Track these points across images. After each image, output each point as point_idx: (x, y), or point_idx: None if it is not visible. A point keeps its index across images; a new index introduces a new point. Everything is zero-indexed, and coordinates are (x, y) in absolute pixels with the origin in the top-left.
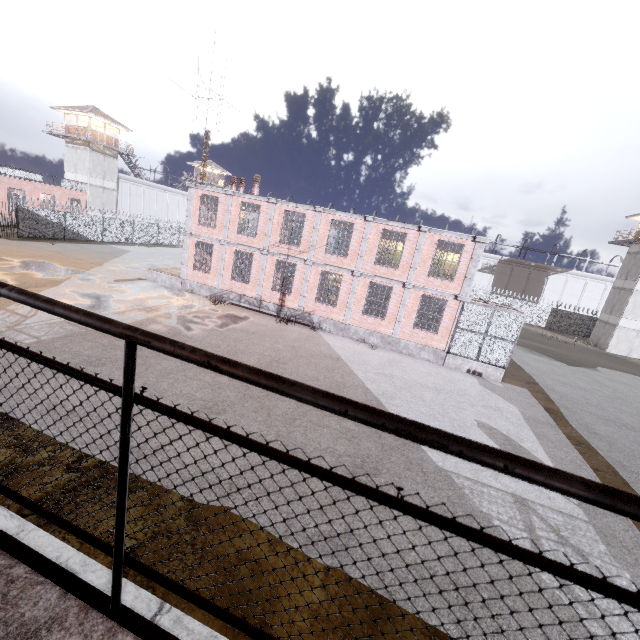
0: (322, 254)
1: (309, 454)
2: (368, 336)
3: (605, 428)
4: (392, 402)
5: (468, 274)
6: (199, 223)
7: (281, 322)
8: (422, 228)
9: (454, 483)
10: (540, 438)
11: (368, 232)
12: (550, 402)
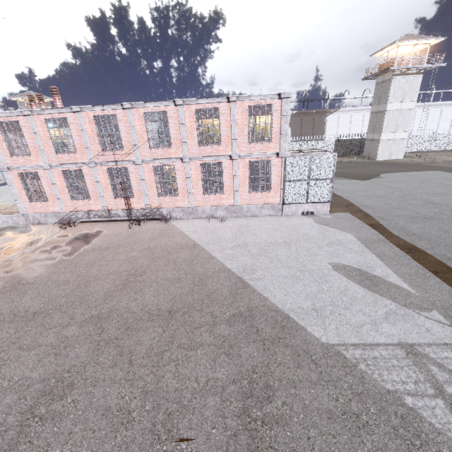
0: (147, 150)
1: (187, 407)
2: (215, 211)
3: (416, 226)
4: (255, 276)
5: (282, 131)
6: (15, 154)
7: (134, 225)
8: (231, 98)
9: (347, 361)
10: (383, 259)
11: (182, 116)
12: (369, 218)
